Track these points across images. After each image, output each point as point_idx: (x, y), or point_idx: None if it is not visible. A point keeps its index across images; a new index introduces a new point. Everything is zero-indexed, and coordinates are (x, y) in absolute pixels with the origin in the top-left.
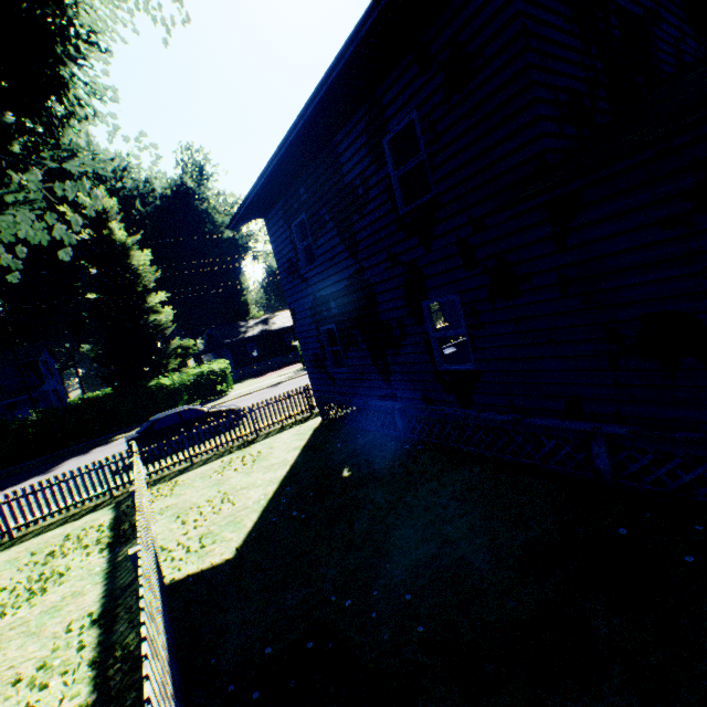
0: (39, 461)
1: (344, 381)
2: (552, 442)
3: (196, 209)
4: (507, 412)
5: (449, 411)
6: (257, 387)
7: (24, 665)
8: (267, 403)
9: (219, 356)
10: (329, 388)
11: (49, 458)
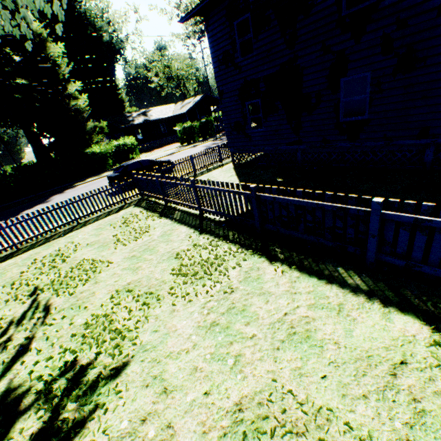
0: (26, 199)
1: (259, 137)
2: (402, 153)
3: (75, 11)
4: (380, 141)
5: (341, 145)
6: (158, 156)
7: (181, 247)
8: (199, 155)
9: (113, 138)
10: (245, 143)
11: (33, 197)
